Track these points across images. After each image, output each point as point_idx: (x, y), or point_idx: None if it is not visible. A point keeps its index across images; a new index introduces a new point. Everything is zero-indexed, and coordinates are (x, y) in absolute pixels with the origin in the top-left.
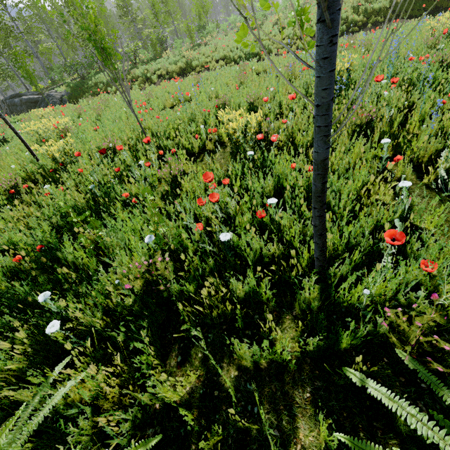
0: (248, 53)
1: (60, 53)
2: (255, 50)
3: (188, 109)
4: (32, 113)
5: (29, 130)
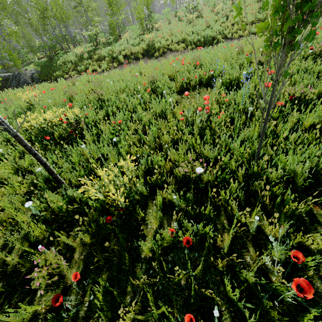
0: (206, 37)
1: (22, 36)
2: (212, 34)
3: (236, 98)
4: (11, 93)
5: (27, 125)
